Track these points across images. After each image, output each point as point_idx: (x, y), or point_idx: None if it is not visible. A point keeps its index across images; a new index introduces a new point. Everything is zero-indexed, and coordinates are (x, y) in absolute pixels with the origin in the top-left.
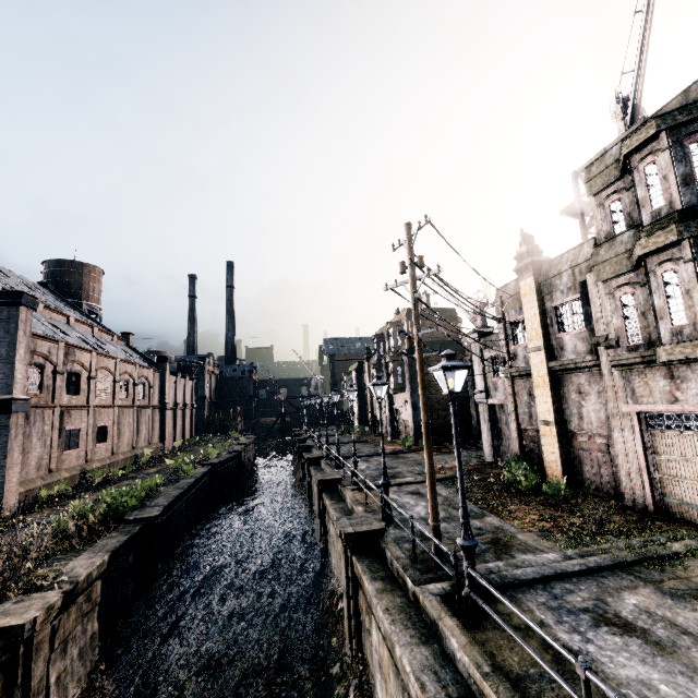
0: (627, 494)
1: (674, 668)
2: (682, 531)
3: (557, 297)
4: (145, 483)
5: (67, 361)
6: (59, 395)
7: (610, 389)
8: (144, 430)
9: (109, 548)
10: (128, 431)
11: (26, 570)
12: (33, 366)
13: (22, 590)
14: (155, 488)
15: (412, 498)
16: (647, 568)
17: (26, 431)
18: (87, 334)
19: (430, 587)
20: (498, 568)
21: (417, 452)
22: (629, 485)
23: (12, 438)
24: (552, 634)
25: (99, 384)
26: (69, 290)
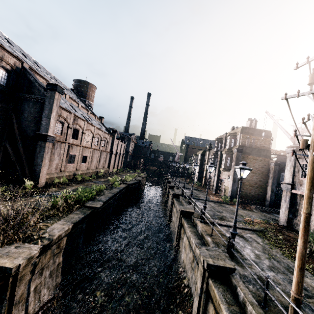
0: None
1: None
2: None
3: None
4: (97, 187)
5: (74, 123)
6: (68, 138)
7: None
8: (102, 161)
9: (73, 220)
10: (95, 160)
11: (31, 224)
12: (59, 122)
13: (21, 240)
14: (101, 190)
15: (240, 240)
16: None
17: (53, 151)
18: (85, 113)
19: None
20: None
21: (231, 205)
22: None
23: (46, 153)
24: None
25: (86, 137)
26: (81, 94)
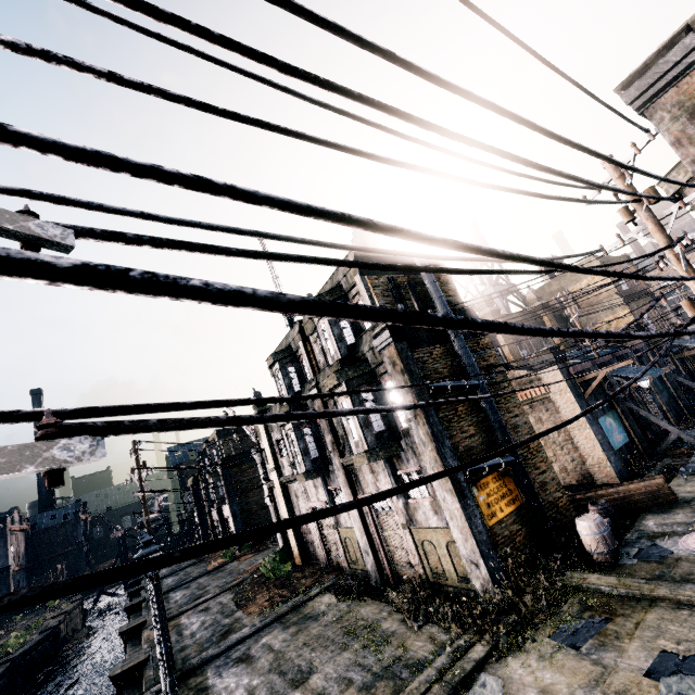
0: (321, 559)
1: (247, 671)
2: (330, 577)
3: (275, 434)
4: None
5: None
6: None
7: (302, 494)
8: None
9: None
10: None
11: None
12: None
13: None
14: None
15: (198, 616)
16: (291, 614)
17: None
18: None
19: (153, 688)
20: (207, 653)
21: (239, 558)
22: (320, 553)
23: None
24: (206, 682)
25: None
26: None
